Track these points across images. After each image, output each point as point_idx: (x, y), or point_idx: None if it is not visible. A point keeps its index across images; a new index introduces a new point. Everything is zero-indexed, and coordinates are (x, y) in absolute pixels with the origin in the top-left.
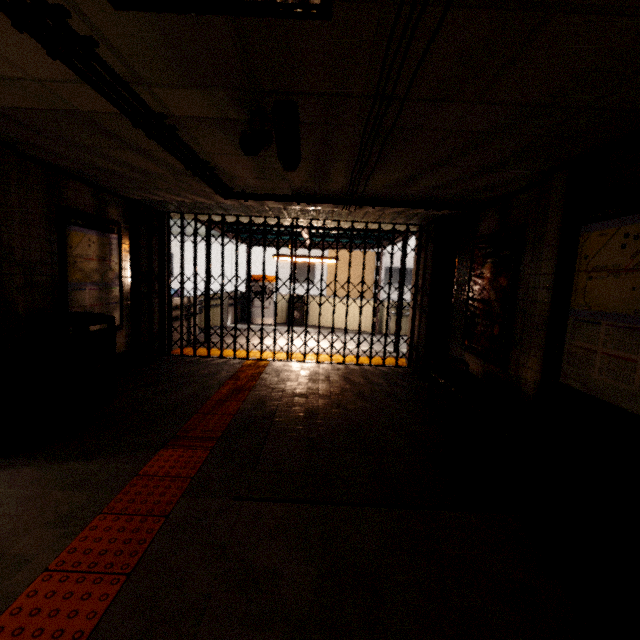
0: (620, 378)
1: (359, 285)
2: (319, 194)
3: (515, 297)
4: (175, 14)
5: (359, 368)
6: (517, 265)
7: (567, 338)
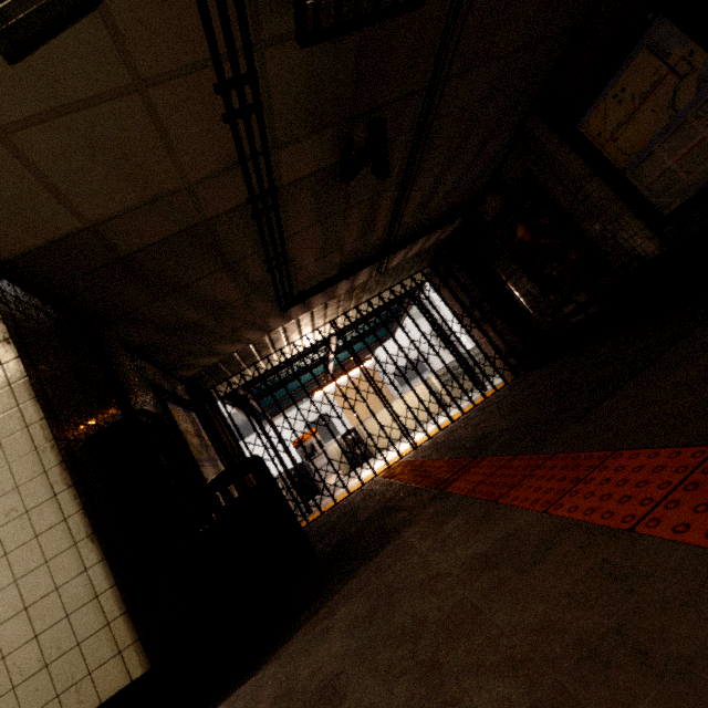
0: (705, 158)
1: (381, 405)
2: (361, 258)
3: (566, 217)
4: (326, 49)
5: (481, 404)
6: (547, 198)
7: (638, 187)
